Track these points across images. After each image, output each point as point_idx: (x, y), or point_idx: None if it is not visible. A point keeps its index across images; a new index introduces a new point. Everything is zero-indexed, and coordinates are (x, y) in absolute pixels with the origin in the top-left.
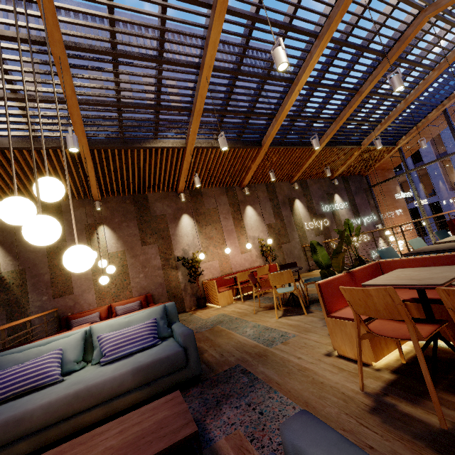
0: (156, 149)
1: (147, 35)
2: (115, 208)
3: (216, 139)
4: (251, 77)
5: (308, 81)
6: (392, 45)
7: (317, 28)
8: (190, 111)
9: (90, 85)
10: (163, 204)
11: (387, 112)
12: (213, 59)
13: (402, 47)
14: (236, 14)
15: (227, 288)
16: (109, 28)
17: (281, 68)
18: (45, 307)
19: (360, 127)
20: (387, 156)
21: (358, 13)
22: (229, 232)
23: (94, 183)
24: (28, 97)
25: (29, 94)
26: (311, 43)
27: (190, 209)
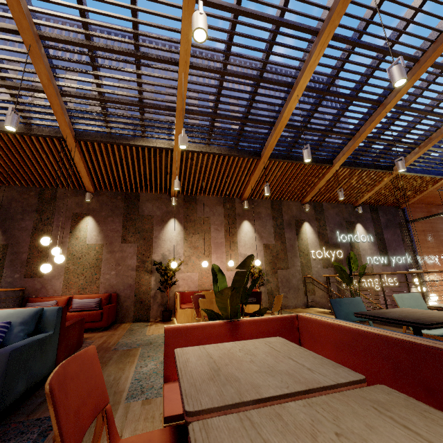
0: (145, 148)
1: (118, 27)
2: (105, 202)
3: (209, 145)
4: (239, 77)
5: (312, 87)
6: (427, 47)
7: (319, 24)
8: (175, 111)
9: (69, 77)
10: (153, 205)
11: (428, 133)
12: (189, 54)
13: (439, 49)
14: (212, 5)
15: (192, 306)
16: (78, 18)
17: (198, 38)
18: (15, 284)
19: (390, 148)
20: (431, 188)
21: (373, 7)
22: (218, 245)
23: (84, 175)
24: (15, 84)
25: (16, 83)
26: (309, 40)
27: (181, 214)
